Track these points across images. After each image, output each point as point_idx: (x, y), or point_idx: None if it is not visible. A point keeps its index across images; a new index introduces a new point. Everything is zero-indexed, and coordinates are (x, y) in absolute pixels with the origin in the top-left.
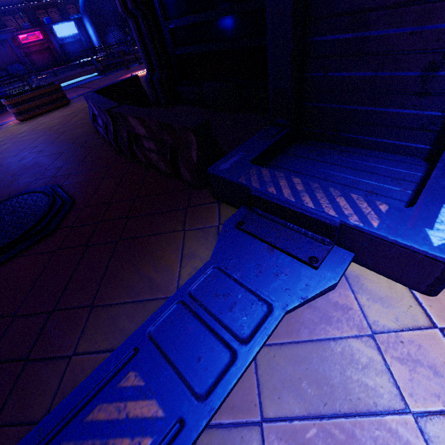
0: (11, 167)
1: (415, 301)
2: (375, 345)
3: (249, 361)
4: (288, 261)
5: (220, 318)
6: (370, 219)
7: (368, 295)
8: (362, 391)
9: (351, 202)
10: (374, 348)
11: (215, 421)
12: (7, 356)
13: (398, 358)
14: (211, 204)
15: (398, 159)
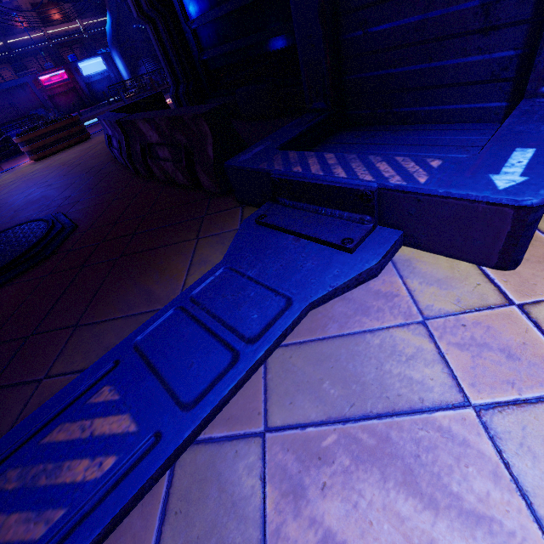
0: (15, 203)
1: (485, 278)
2: (426, 333)
3: (254, 362)
4: (316, 249)
5: (225, 319)
6: (416, 176)
7: (422, 278)
8: (404, 386)
9: (394, 165)
10: (425, 336)
11: (204, 435)
12: None
13: (458, 344)
14: (234, 208)
15: (467, 127)
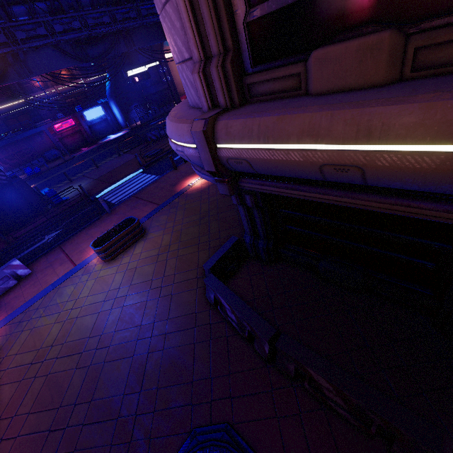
0: (146, 365)
1: None
2: None
3: None
4: None
5: None
6: None
7: None
8: None
9: None
10: None
11: None
12: None
13: None
14: None
15: None
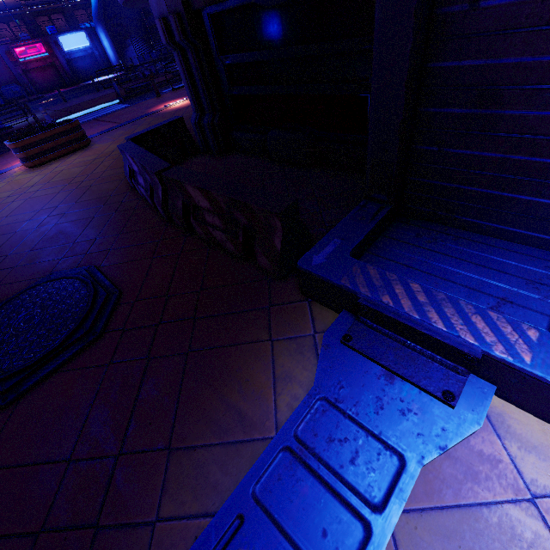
0: (28, 236)
1: None
2: (538, 515)
3: (388, 538)
4: (414, 394)
5: (341, 473)
6: (519, 350)
7: (519, 441)
8: None
9: (491, 324)
10: (538, 519)
11: None
12: (69, 520)
13: None
14: (300, 302)
15: (529, 253)
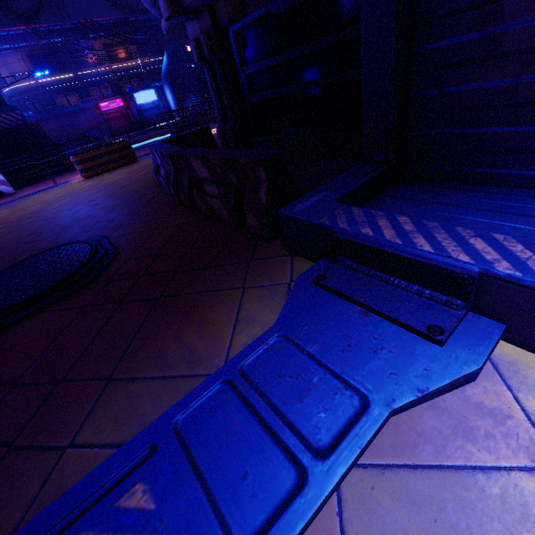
0: (63, 219)
1: None
2: None
3: (327, 491)
4: (392, 332)
5: (284, 410)
6: (532, 266)
7: None
8: None
9: (495, 244)
10: None
11: None
12: None
13: None
14: (282, 257)
15: None
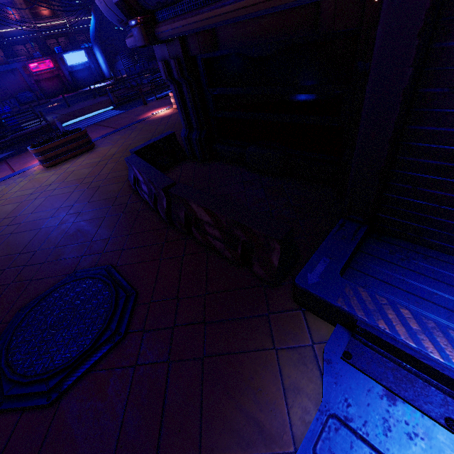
0: (51, 233)
1: None
2: None
3: None
4: (418, 418)
5: None
6: None
7: None
8: None
9: None
10: None
11: None
12: None
13: None
14: (294, 311)
15: None
